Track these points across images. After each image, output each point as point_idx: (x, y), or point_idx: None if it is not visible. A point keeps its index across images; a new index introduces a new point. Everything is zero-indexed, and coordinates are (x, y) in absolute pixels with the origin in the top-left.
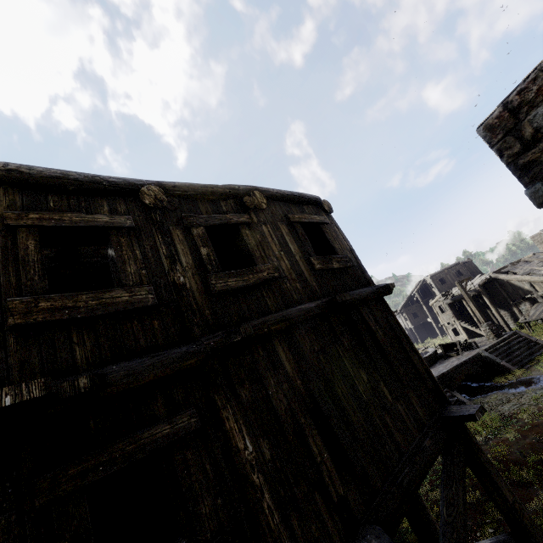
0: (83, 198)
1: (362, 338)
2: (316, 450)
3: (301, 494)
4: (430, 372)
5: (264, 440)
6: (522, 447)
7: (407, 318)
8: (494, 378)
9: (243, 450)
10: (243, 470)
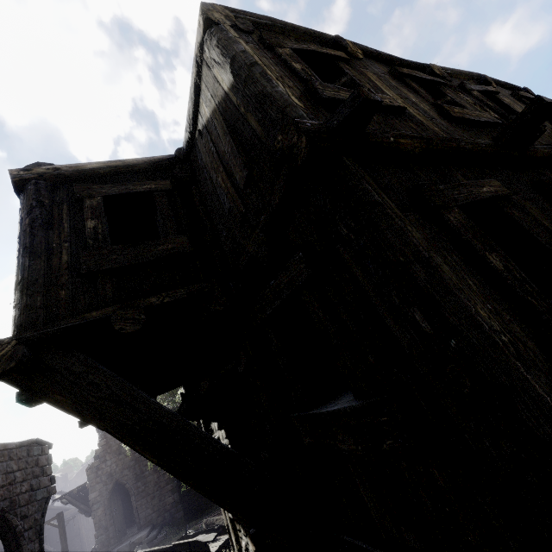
0: None
1: None
2: None
3: None
4: None
5: None
6: None
7: None
8: None
9: None
10: None
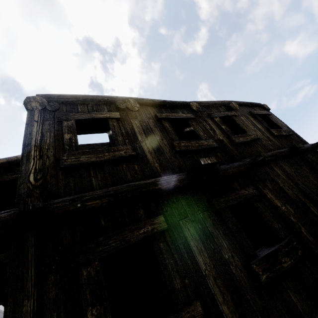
0: (172, 109)
1: (315, 167)
2: (317, 213)
3: (317, 231)
4: None
5: (287, 205)
6: None
7: None
8: None
9: (281, 207)
10: (285, 215)
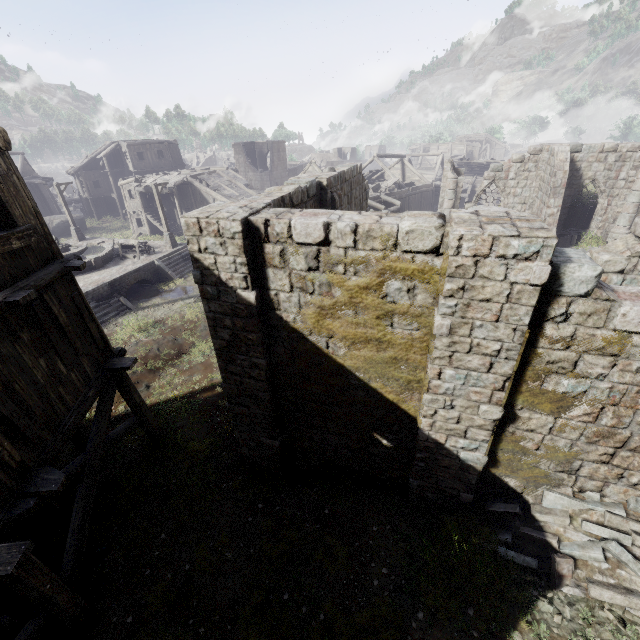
0: None
1: (45, 328)
2: None
3: None
4: (104, 335)
5: None
6: (161, 345)
7: (85, 185)
8: (160, 285)
9: None
10: None
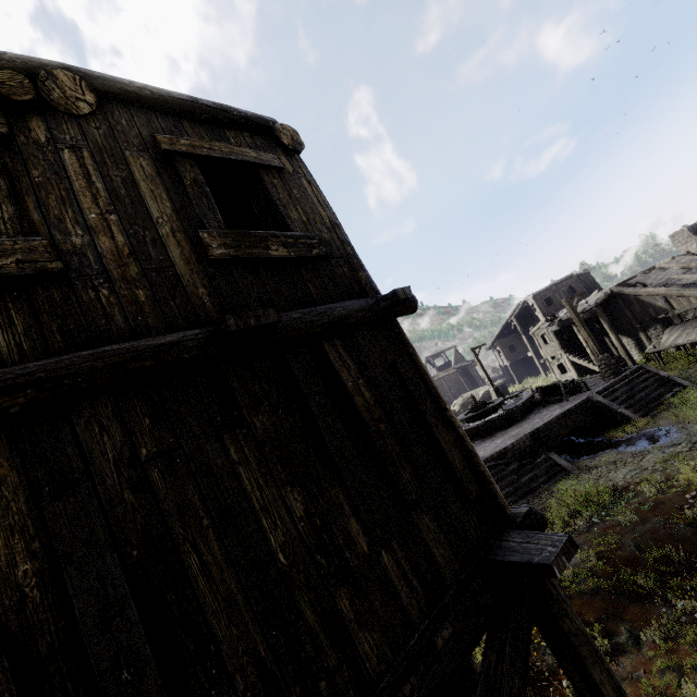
0: None
1: (311, 410)
2: None
3: None
4: (478, 462)
5: None
6: (639, 537)
7: (502, 353)
8: (607, 432)
9: None
10: None
